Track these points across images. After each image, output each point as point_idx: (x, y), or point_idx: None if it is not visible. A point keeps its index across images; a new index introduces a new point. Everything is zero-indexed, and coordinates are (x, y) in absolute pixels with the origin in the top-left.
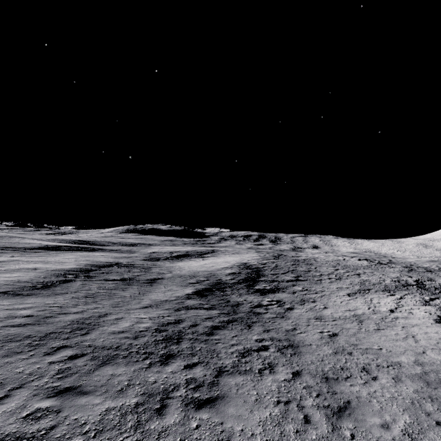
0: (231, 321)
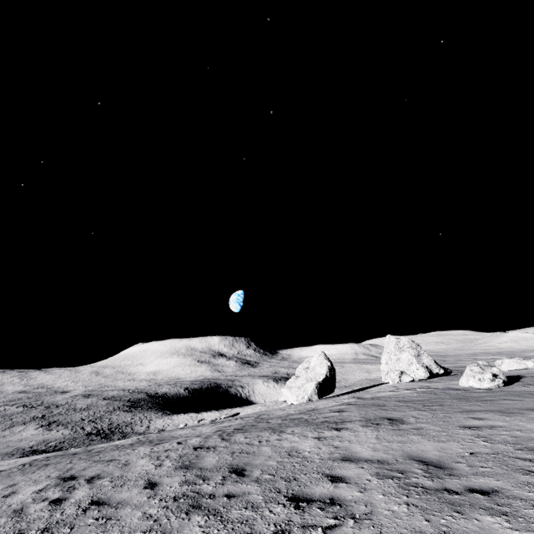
0: None
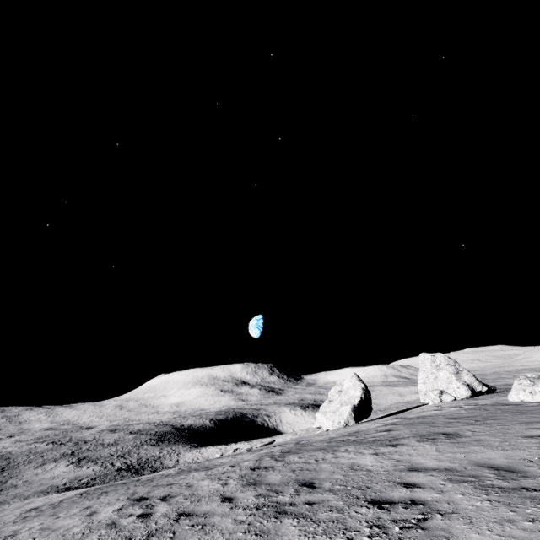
0: None
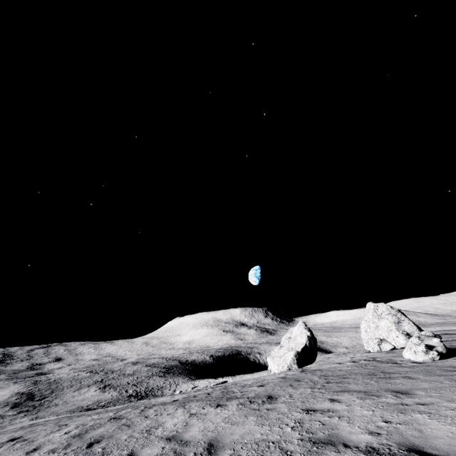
0: (37, 407)
